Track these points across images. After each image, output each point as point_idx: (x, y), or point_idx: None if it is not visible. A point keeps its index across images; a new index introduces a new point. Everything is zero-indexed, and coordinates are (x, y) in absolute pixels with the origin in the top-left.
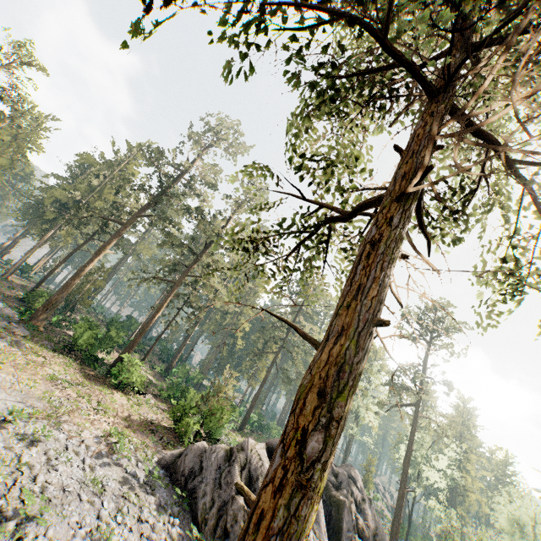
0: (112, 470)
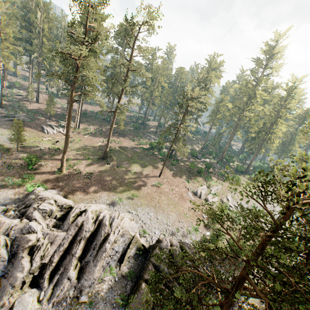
0: None
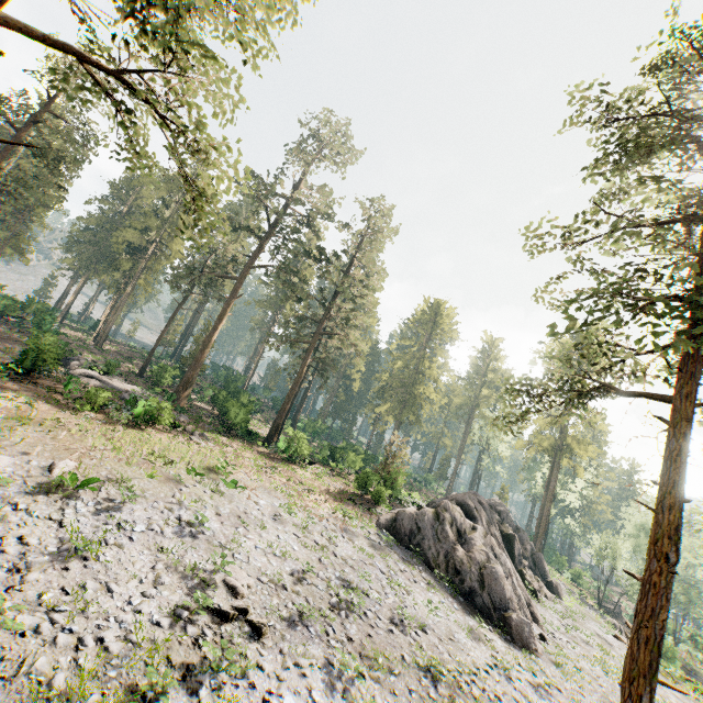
0: (360, 539)
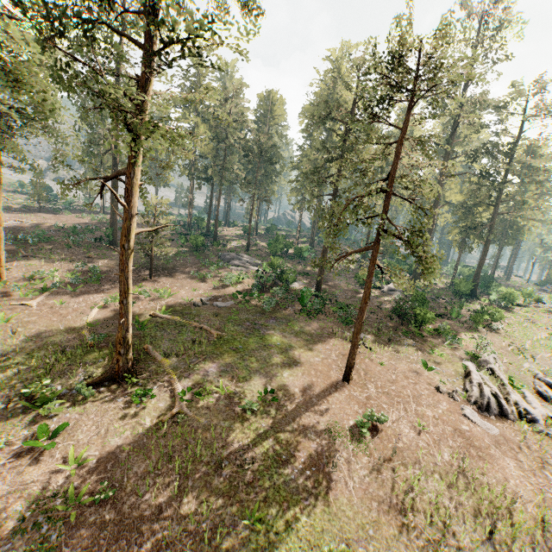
0: None
